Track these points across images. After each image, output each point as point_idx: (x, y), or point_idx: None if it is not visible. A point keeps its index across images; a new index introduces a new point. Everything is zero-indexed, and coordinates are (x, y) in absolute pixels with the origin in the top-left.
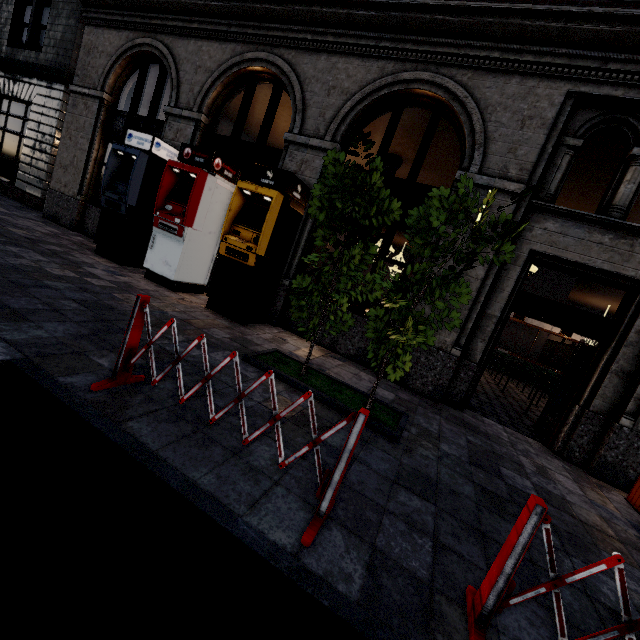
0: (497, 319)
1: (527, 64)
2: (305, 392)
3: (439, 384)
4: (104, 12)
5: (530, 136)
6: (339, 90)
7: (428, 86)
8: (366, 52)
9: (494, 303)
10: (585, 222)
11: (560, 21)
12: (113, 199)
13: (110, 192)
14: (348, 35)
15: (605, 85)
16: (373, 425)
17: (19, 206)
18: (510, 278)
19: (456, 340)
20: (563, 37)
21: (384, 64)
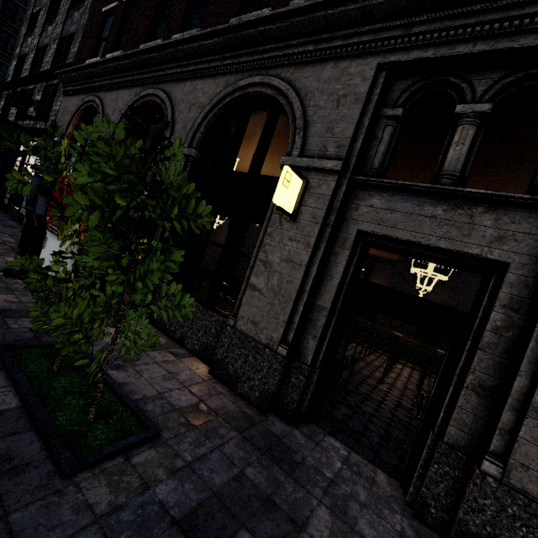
0: (327, 311)
1: (337, 48)
2: (18, 393)
3: (265, 389)
4: (72, 85)
5: (345, 113)
6: (197, 105)
7: (260, 87)
8: (215, 72)
9: (324, 293)
10: (413, 194)
11: (358, 2)
12: (30, 210)
13: (29, 205)
14: (203, 62)
15: (414, 49)
16: (50, 446)
17: (12, 225)
18: (339, 263)
19: (284, 336)
20: (365, 16)
21: (228, 78)
